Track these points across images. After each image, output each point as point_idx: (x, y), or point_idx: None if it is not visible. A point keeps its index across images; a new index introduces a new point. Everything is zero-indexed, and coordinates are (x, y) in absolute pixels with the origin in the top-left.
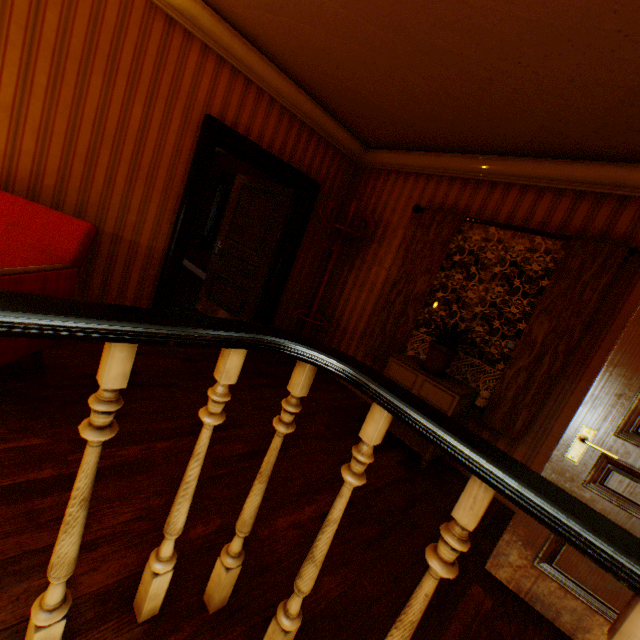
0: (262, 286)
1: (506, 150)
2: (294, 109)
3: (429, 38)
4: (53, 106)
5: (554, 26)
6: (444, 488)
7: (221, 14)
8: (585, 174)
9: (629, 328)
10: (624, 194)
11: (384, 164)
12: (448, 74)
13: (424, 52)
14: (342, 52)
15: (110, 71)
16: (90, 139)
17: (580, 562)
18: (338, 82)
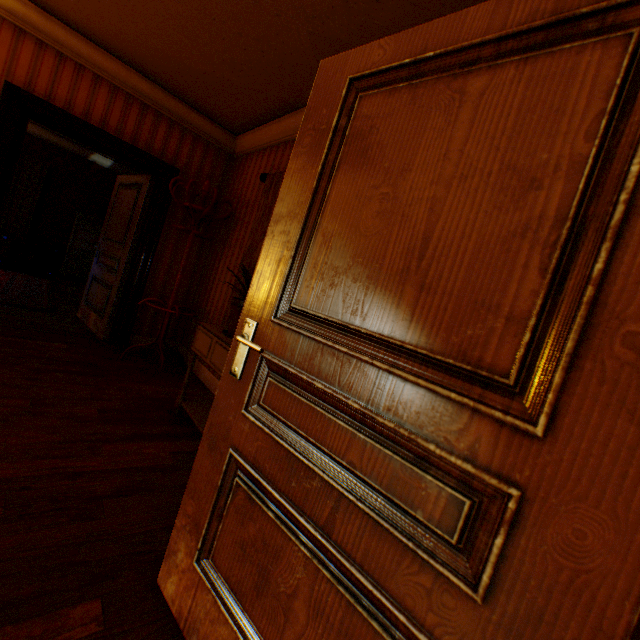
0: (123, 279)
1: None
2: (129, 88)
3: None
4: None
5: None
6: None
7: None
8: None
9: (290, 166)
10: None
11: (249, 147)
12: None
13: None
14: None
15: None
16: None
17: (234, 549)
18: (140, 43)
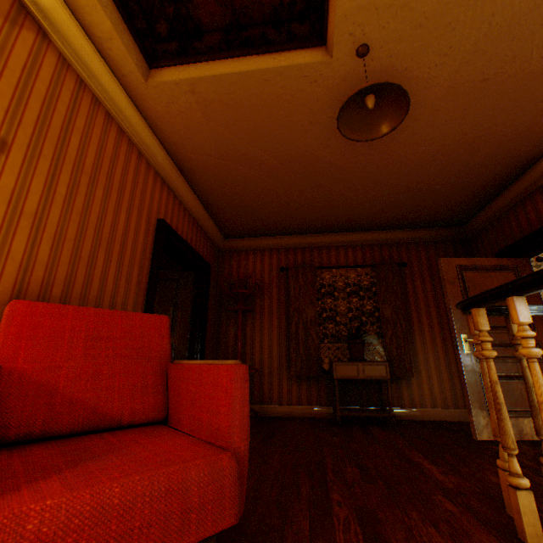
0: None
1: (323, 230)
2: (195, 215)
3: (319, 180)
4: (68, 213)
5: (374, 180)
6: (411, 427)
7: (171, 154)
8: (361, 237)
9: (447, 287)
10: (380, 243)
11: (242, 246)
12: (317, 196)
13: (311, 186)
14: (258, 183)
15: (108, 185)
16: (91, 242)
17: None
18: (239, 198)
